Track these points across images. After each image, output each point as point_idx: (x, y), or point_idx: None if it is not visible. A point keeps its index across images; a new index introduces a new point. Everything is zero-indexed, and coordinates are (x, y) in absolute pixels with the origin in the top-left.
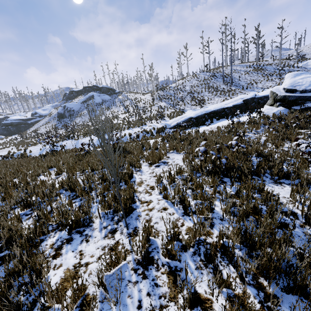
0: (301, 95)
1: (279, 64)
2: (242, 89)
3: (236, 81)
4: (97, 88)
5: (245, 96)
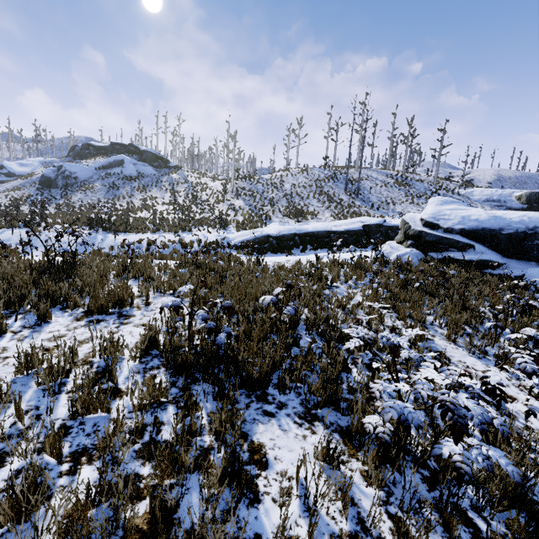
0: (444, 236)
1: (433, 184)
2: (371, 208)
3: (366, 193)
4: (137, 151)
5: (367, 219)
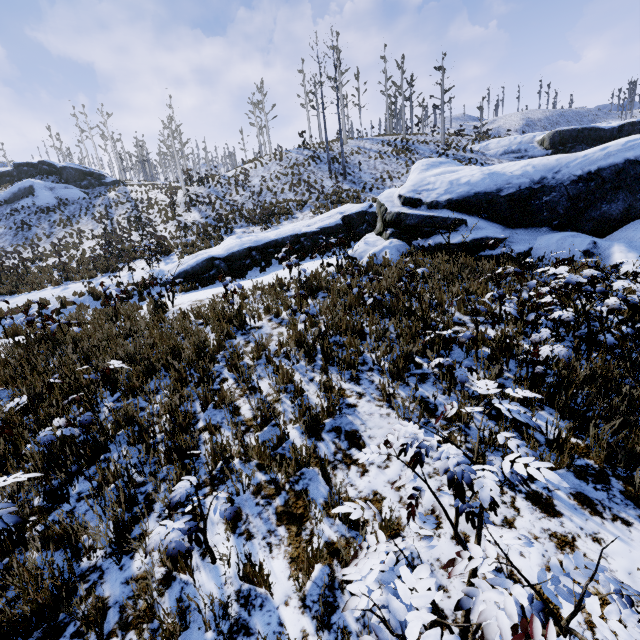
0: (427, 214)
1: (441, 144)
2: (362, 191)
3: (357, 172)
4: (52, 170)
5: (348, 208)
